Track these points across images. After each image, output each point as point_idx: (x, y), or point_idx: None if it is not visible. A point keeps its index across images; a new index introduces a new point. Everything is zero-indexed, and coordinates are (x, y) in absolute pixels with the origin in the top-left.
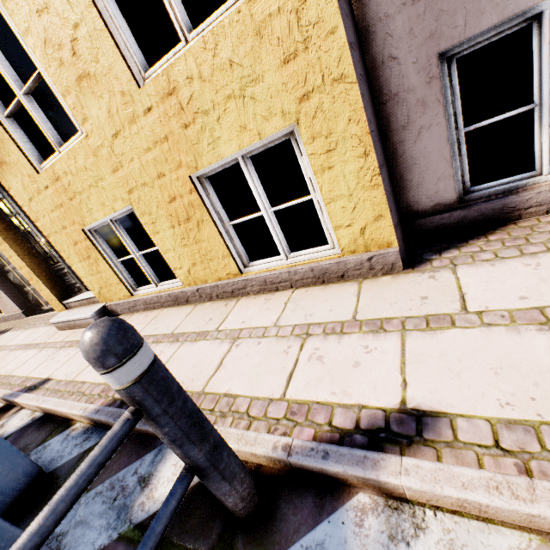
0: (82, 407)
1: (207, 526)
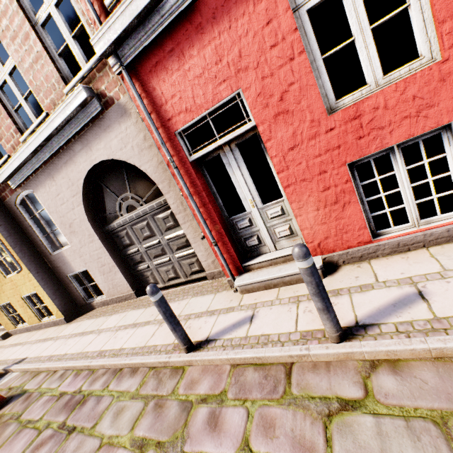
0: None
1: None
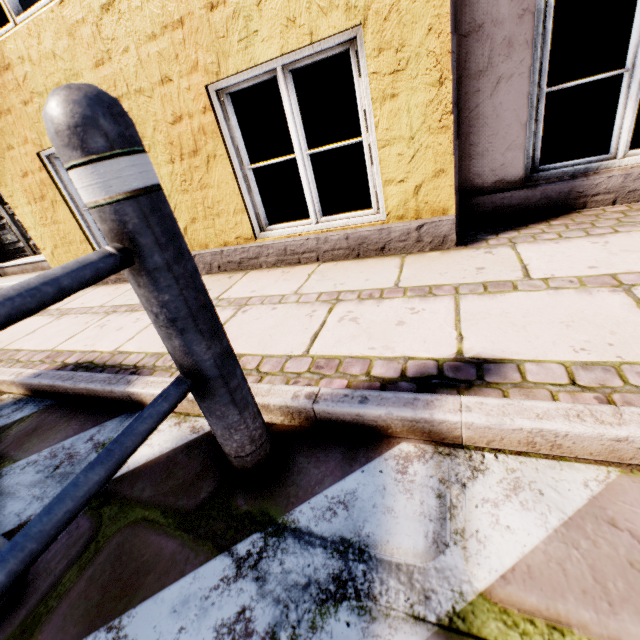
0: (15, 372)
1: (194, 486)
